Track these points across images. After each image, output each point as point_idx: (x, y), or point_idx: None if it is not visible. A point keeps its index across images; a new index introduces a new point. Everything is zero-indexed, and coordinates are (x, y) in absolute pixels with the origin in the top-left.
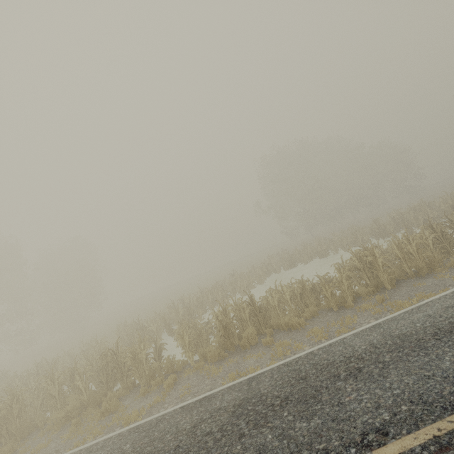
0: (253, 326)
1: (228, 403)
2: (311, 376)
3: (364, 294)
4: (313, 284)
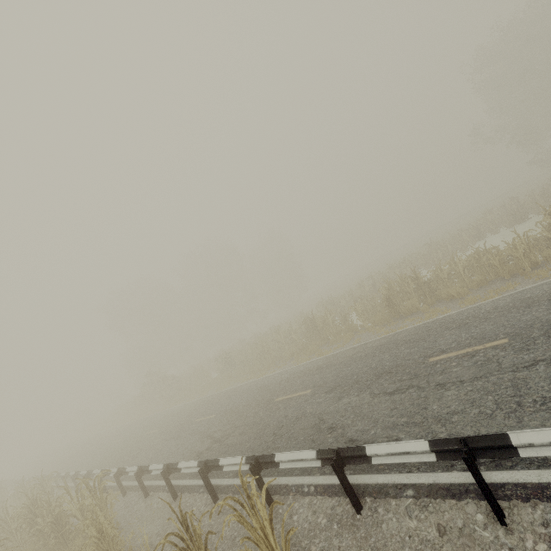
0: (418, 298)
1: (375, 345)
2: (433, 329)
3: (550, 258)
4: (498, 251)
